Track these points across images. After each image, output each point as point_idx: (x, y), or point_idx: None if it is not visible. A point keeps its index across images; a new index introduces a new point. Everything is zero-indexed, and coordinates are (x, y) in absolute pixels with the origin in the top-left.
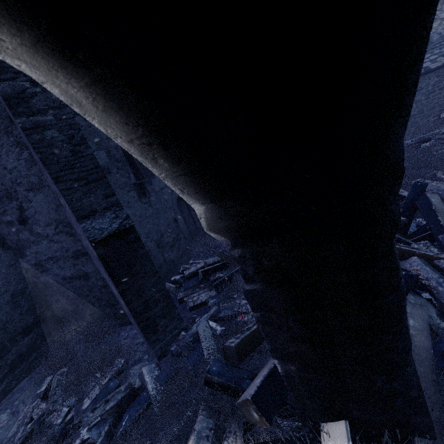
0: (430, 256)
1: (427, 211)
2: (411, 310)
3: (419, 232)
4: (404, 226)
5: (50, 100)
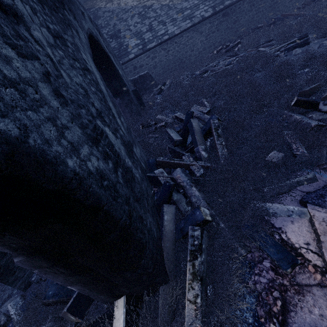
0: (188, 164)
1: (191, 131)
2: (167, 209)
3: (190, 145)
4: (184, 141)
5: None
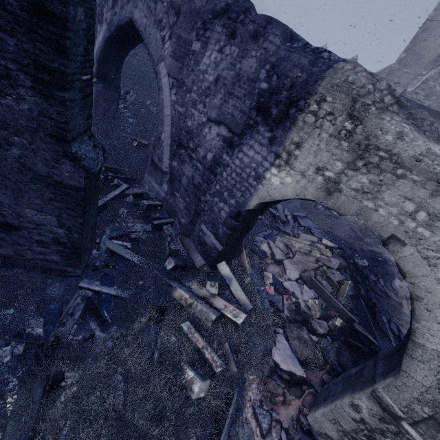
0: None
1: None
2: None
3: None
4: None
5: None
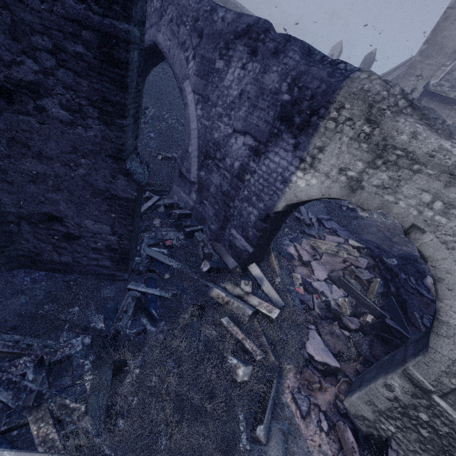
0: None
1: None
2: None
3: None
4: None
5: (143, 10)
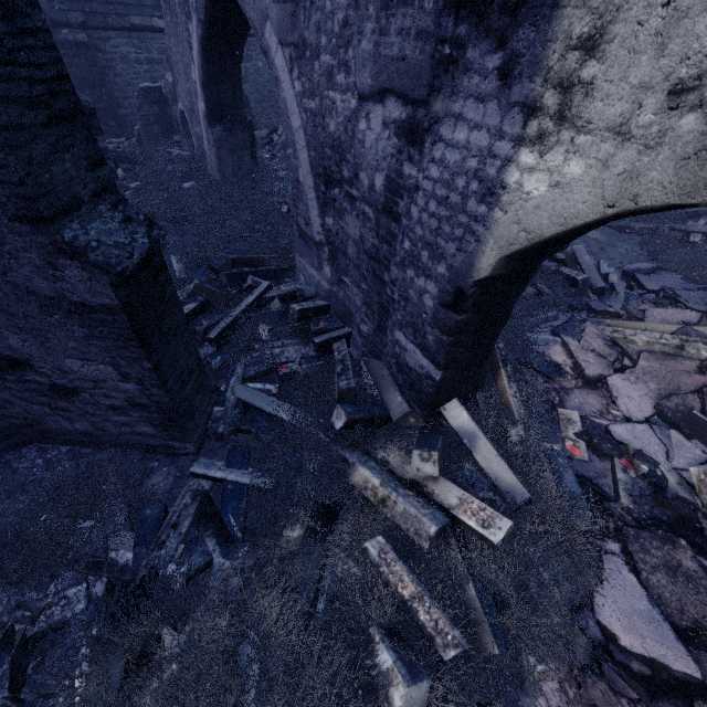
0: None
1: None
2: None
3: None
4: None
5: None
